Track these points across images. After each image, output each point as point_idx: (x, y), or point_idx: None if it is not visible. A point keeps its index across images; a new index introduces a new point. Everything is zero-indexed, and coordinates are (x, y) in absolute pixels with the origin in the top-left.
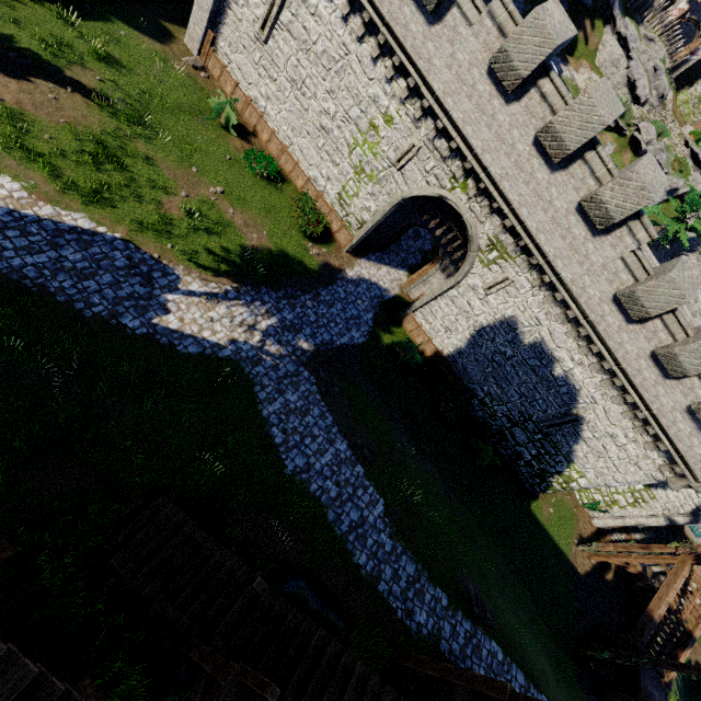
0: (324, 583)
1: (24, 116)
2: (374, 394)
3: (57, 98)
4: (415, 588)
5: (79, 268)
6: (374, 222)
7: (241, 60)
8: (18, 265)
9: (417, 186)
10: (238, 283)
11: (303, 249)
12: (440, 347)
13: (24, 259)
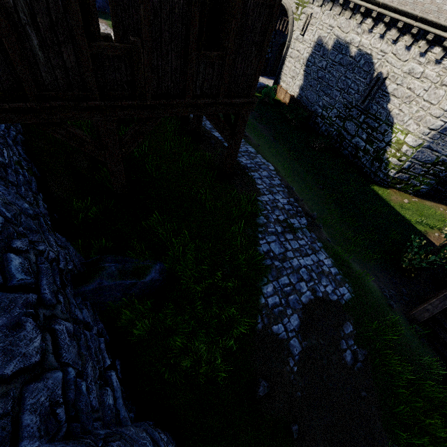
0: None
1: None
2: None
3: None
4: None
5: None
6: None
7: None
8: None
9: None
10: None
11: None
12: (293, 94)
13: None
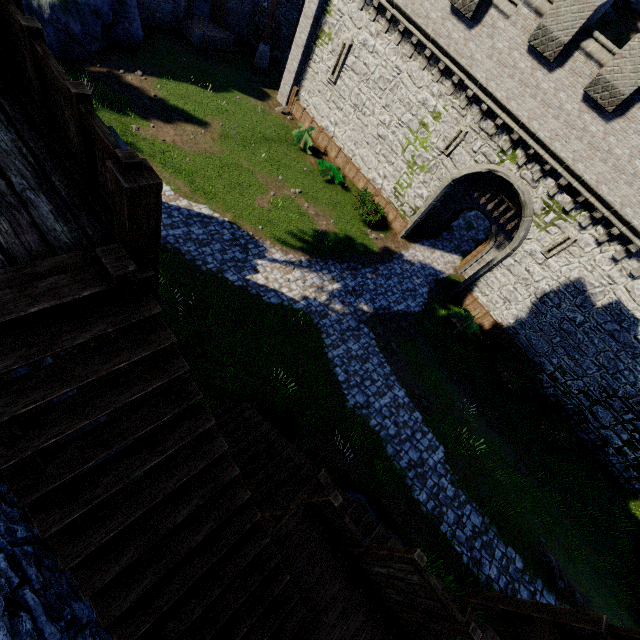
0: (384, 506)
1: (176, 149)
2: (430, 356)
3: (196, 137)
4: (482, 540)
5: (200, 239)
6: (426, 206)
7: (316, 101)
8: (164, 235)
9: (466, 166)
10: (310, 255)
11: (364, 234)
12: (499, 320)
13: (168, 231)
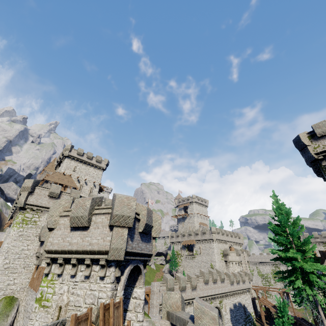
0: None
1: None
2: None
3: None
4: None
5: None
6: None
7: None
8: None
9: None
10: None
11: None
12: None
13: None
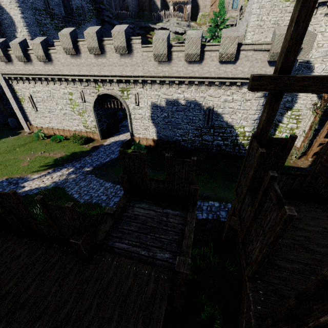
0: None
1: None
2: None
3: None
4: None
5: None
6: (96, 122)
7: (38, 121)
8: None
9: (92, 100)
10: (54, 168)
11: (81, 148)
12: (152, 137)
13: None
